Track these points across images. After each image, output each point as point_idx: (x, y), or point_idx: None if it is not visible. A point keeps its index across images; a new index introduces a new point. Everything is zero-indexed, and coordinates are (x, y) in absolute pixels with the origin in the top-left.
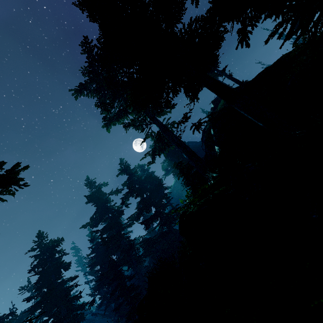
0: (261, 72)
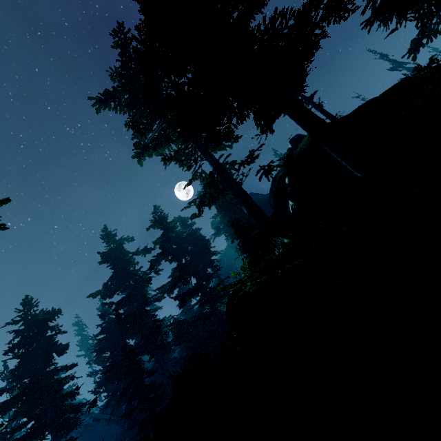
0: (364, 104)
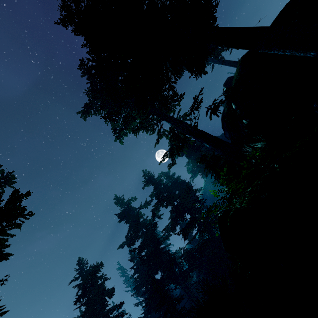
0: (280, 12)
